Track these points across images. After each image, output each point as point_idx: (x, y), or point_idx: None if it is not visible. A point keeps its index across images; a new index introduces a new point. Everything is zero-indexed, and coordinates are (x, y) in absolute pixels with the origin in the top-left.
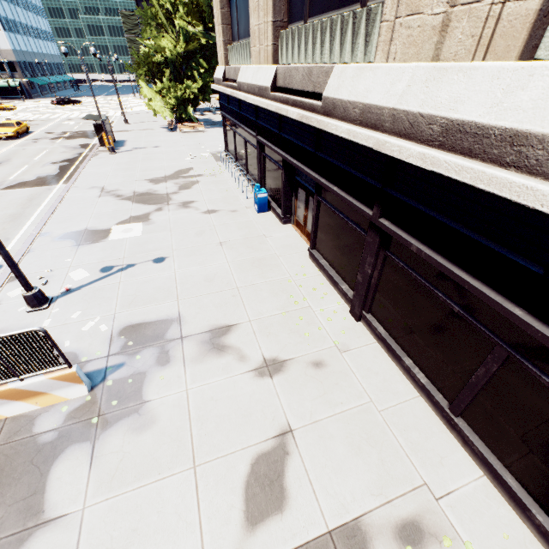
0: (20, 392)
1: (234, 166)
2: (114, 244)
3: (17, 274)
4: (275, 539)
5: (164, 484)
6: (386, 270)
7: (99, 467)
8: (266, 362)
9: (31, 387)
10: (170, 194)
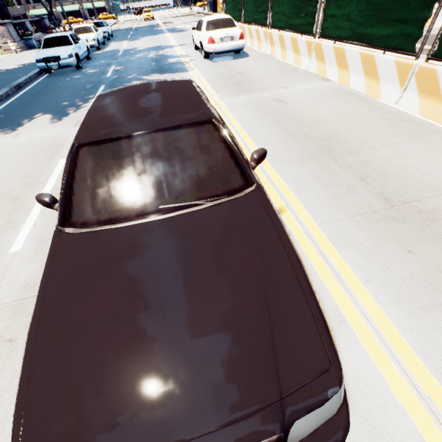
0: None
1: None
2: None
3: None
4: None
5: None
6: None
7: None
8: None
9: None
10: None
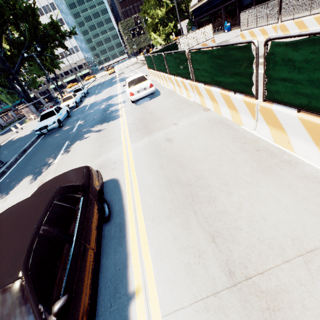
0: (205, 45)
1: None
2: None
3: None
4: None
5: None
6: None
7: None
8: None
9: (207, 43)
10: None
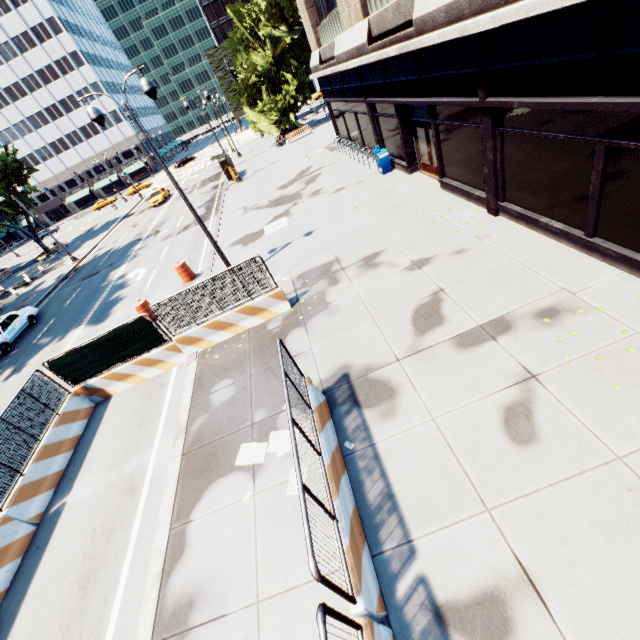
0: (253, 309)
1: (350, 149)
2: (270, 237)
3: (223, 257)
4: (439, 335)
5: (356, 331)
6: (506, 148)
7: (313, 333)
8: (414, 263)
9: (258, 304)
10: (299, 191)
